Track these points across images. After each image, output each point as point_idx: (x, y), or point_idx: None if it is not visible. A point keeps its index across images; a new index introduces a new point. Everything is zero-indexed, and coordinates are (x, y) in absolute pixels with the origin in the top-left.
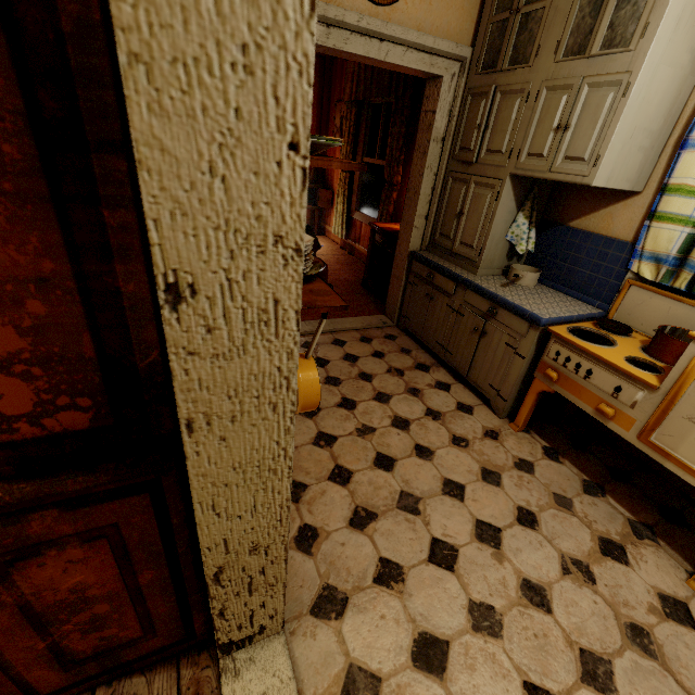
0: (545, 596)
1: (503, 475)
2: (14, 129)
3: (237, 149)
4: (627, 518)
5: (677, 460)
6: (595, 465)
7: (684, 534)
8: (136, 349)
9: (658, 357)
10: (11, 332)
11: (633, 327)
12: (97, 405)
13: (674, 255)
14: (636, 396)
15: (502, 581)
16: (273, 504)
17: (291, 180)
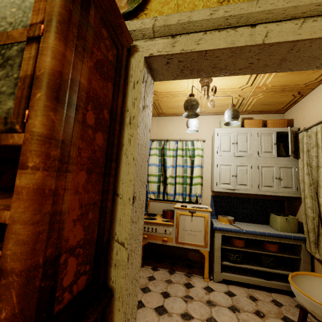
0: (189, 314)
1: (148, 286)
2: (103, 155)
3: (143, 162)
4: (184, 274)
5: (186, 243)
6: (166, 264)
7: (195, 269)
8: (105, 232)
9: (167, 218)
10: (81, 230)
11: (155, 213)
12: (90, 269)
13: (157, 191)
14: (170, 230)
15: (177, 321)
16: (135, 305)
17: (146, 169)
